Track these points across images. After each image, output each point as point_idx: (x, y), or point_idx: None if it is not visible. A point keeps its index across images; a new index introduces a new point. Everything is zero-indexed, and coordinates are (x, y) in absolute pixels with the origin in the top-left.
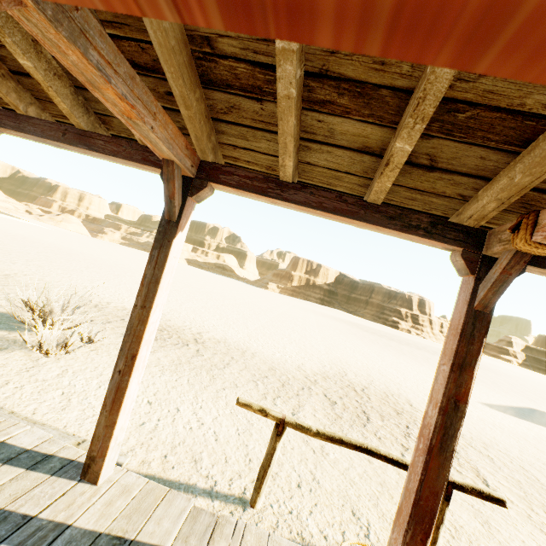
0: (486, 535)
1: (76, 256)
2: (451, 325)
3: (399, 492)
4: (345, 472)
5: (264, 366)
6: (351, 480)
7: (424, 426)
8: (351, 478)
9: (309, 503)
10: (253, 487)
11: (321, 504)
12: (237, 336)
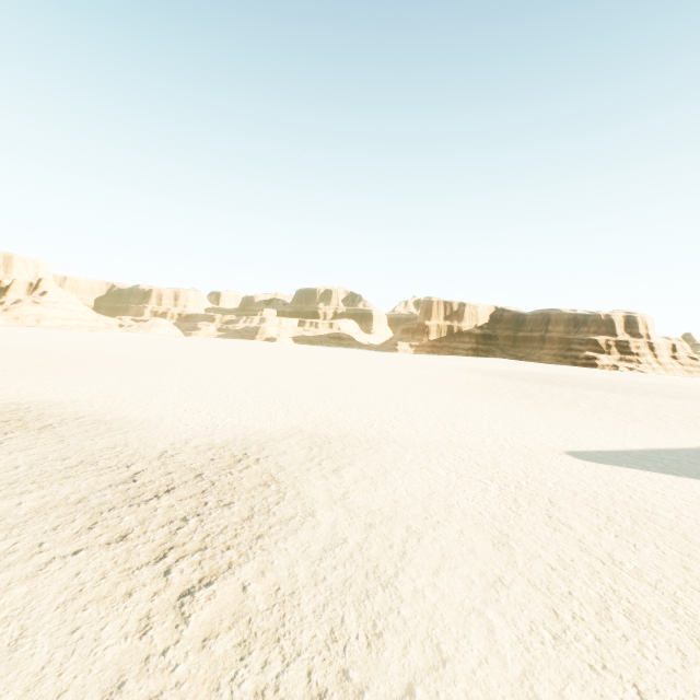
0: None
1: (95, 359)
2: None
3: None
4: None
5: (106, 445)
6: None
7: None
8: None
9: None
10: None
11: None
12: (159, 413)
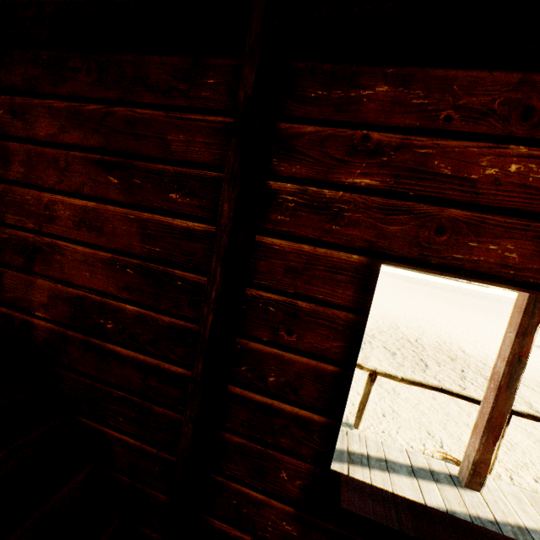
0: (537, 449)
1: None
2: (516, 304)
3: (462, 420)
4: (416, 406)
5: None
6: (422, 412)
7: (494, 373)
8: (421, 410)
9: (394, 427)
10: (355, 416)
11: (403, 427)
12: None
